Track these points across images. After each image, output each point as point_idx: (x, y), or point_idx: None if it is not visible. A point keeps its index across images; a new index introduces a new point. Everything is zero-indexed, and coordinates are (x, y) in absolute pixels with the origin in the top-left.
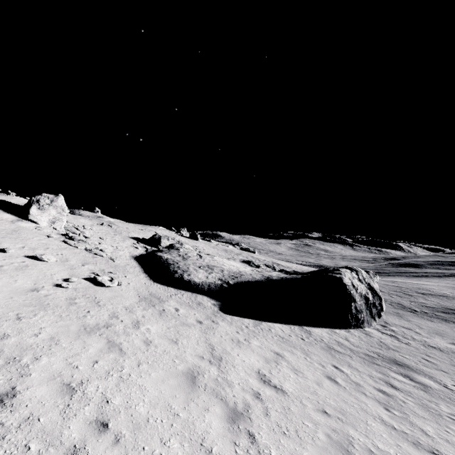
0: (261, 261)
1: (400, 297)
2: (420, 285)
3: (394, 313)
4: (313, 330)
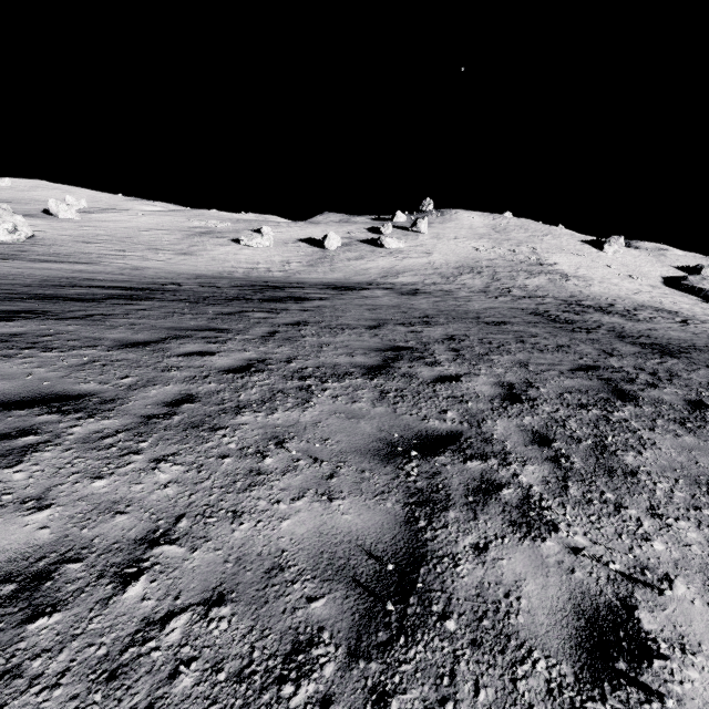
0: None
1: None
2: None
3: None
4: None
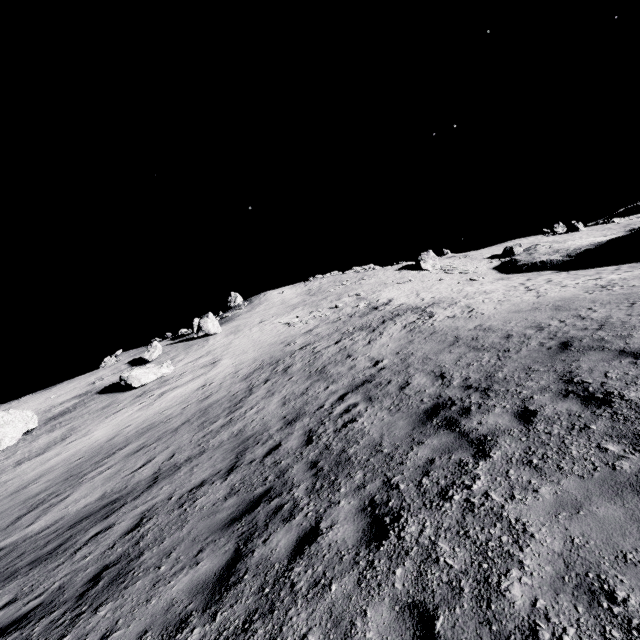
0: None
1: None
2: None
3: None
4: None
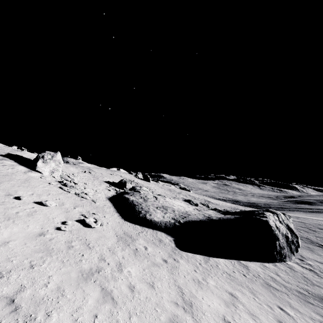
0: (196, 199)
1: (307, 232)
2: (319, 221)
3: (305, 247)
4: (249, 265)
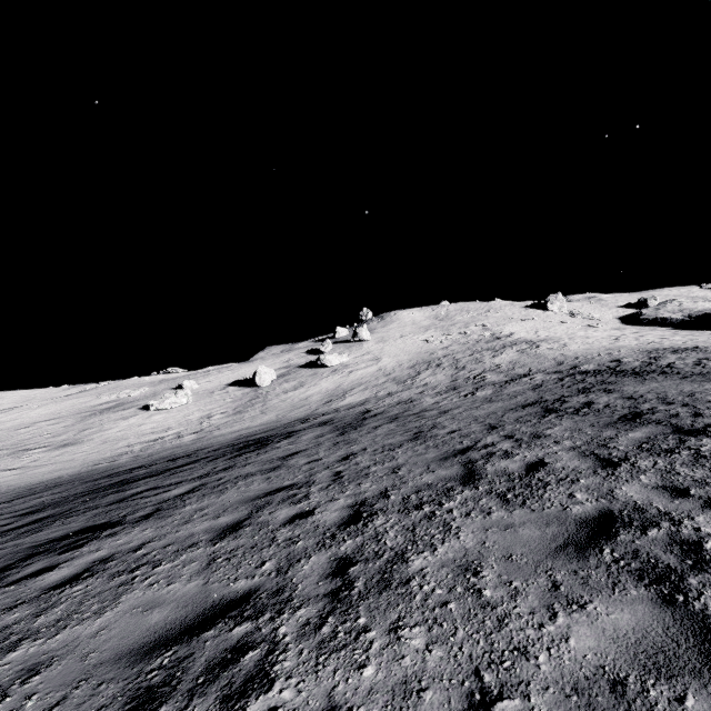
0: None
1: None
2: None
3: None
4: None
